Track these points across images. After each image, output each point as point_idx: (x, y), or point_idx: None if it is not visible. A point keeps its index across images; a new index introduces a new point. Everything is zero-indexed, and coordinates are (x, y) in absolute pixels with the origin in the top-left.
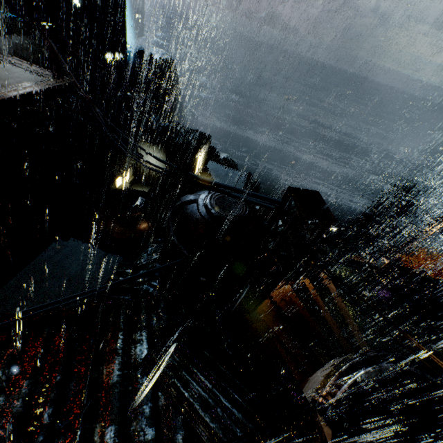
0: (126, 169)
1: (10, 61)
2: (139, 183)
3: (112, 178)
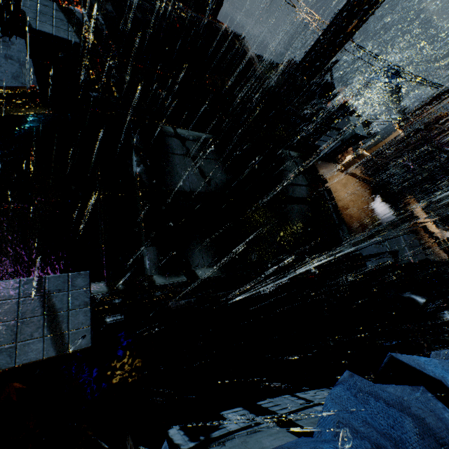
0: None
1: None
2: None
3: None
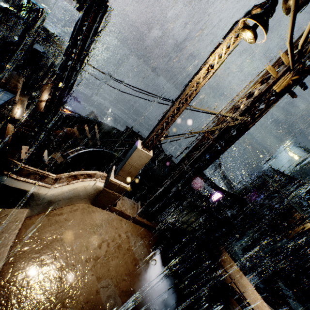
0: None
1: None
2: None
3: None
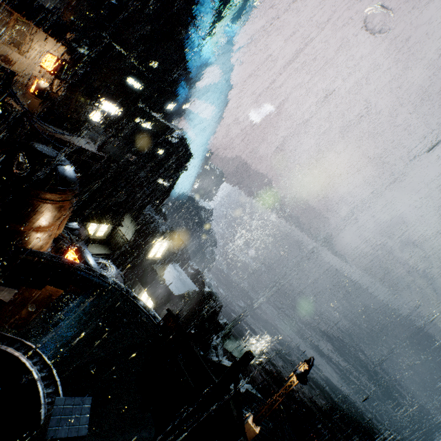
0: (99, 222)
1: (85, 140)
2: (107, 246)
3: (82, 218)
